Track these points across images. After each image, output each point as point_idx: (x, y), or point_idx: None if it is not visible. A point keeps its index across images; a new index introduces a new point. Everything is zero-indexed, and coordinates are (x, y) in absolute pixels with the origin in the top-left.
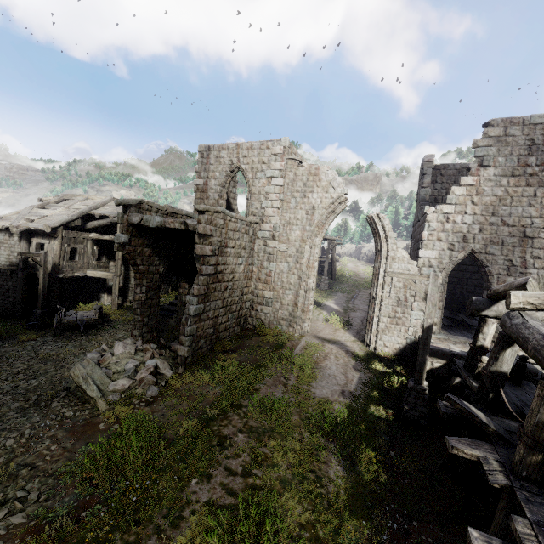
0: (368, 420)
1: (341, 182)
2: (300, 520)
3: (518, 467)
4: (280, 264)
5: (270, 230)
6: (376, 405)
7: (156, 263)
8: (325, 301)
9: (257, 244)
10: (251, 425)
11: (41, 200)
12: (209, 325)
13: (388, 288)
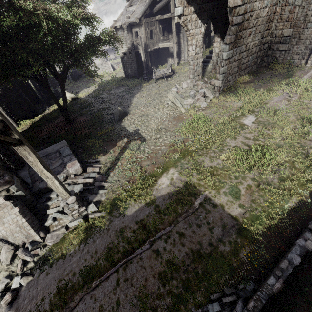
0: None
1: None
2: (285, 159)
3: None
4: None
5: None
6: None
7: (199, 26)
8: None
9: None
10: (260, 120)
11: (127, 0)
12: (235, 66)
13: None
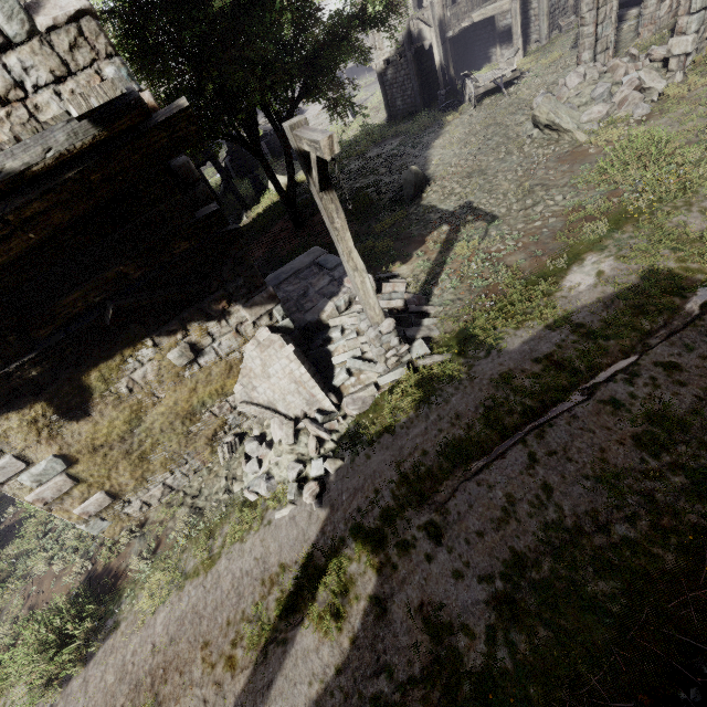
0: None
1: None
2: None
3: None
4: None
5: None
6: None
7: None
8: None
9: None
10: None
11: None
12: None
13: None
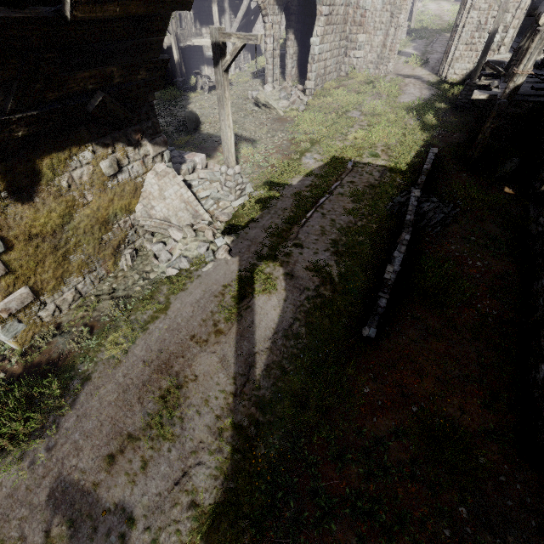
0: (433, 108)
1: None
2: (398, 133)
3: (506, 78)
4: (375, 1)
5: None
6: (439, 104)
7: (276, 13)
8: (404, 49)
9: None
10: (365, 113)
11: None
12: (322, 67)
13: (473, 12)
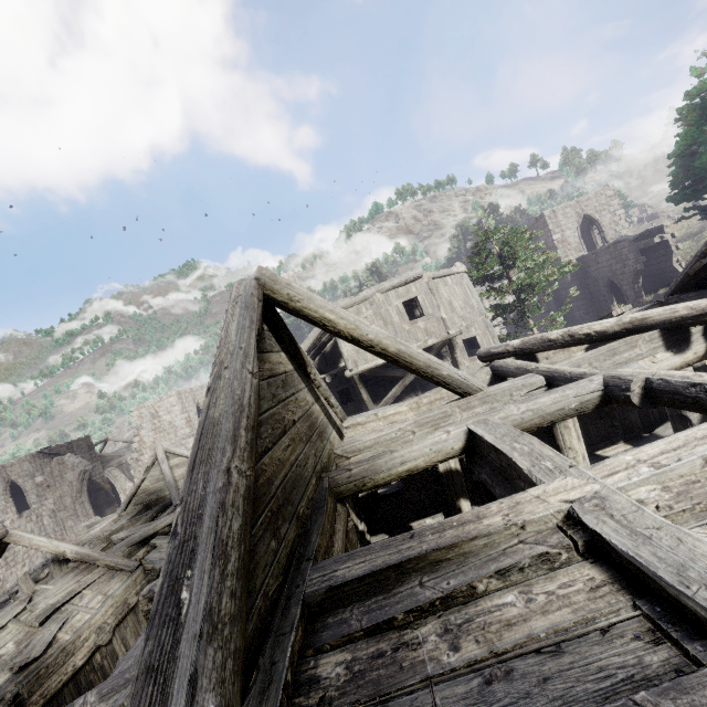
0: None
1: (79, 462)
2: None
3: None
4: (68, 524)
5: (50, 508)
6: None
7: None
8: None
9: (46, 520)
10: None
11: None
12: None
13: None
